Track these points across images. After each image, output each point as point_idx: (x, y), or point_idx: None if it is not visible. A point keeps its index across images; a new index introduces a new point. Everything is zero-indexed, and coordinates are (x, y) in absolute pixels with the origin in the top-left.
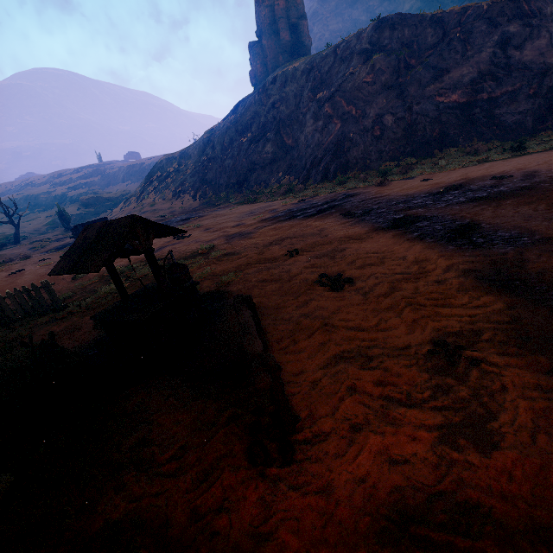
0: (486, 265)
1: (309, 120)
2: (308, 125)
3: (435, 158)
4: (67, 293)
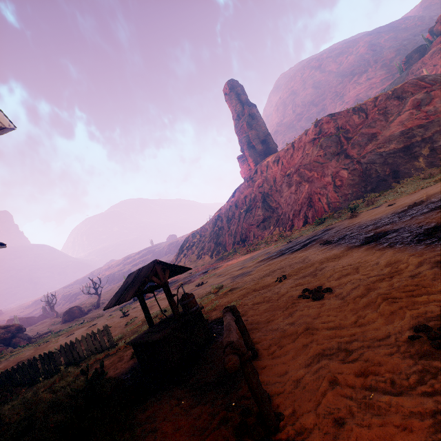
0: None
1: (285, 188)
2: (285, 191)
3: (394, 189)
4: (120, 335)
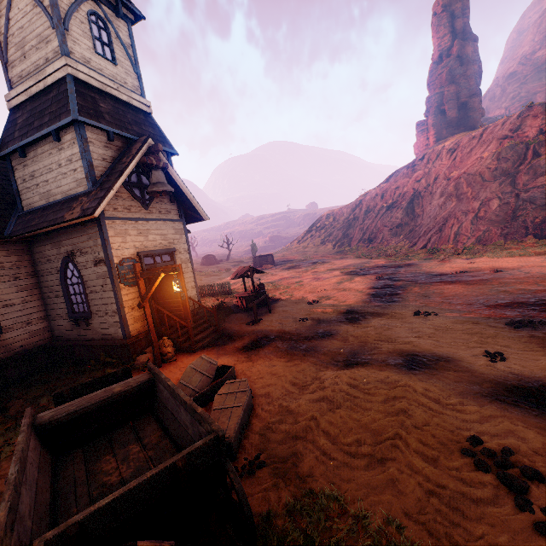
0: (359, 307)
1: (437, 195)
2: (435, 199)
3: (522, 243)
4: (235, 290)
